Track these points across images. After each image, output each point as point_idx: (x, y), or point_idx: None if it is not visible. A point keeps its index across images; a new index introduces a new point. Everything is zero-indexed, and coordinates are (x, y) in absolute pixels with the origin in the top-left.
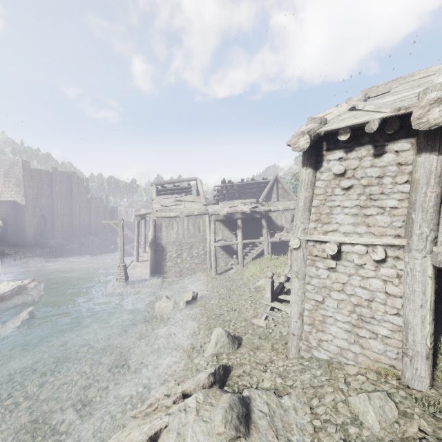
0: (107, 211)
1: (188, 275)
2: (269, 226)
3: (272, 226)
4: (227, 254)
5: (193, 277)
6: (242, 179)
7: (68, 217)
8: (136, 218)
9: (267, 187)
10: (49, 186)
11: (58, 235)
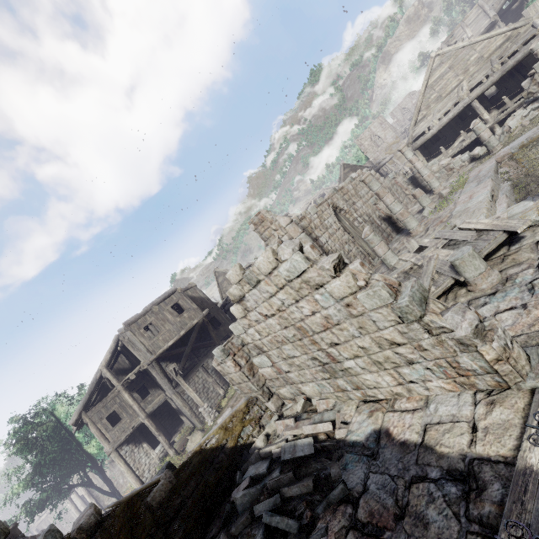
0: None
1: None
2: None
3: None
4: None
5: None
6: None
7: None
8: None
9: None
10: None
11: None
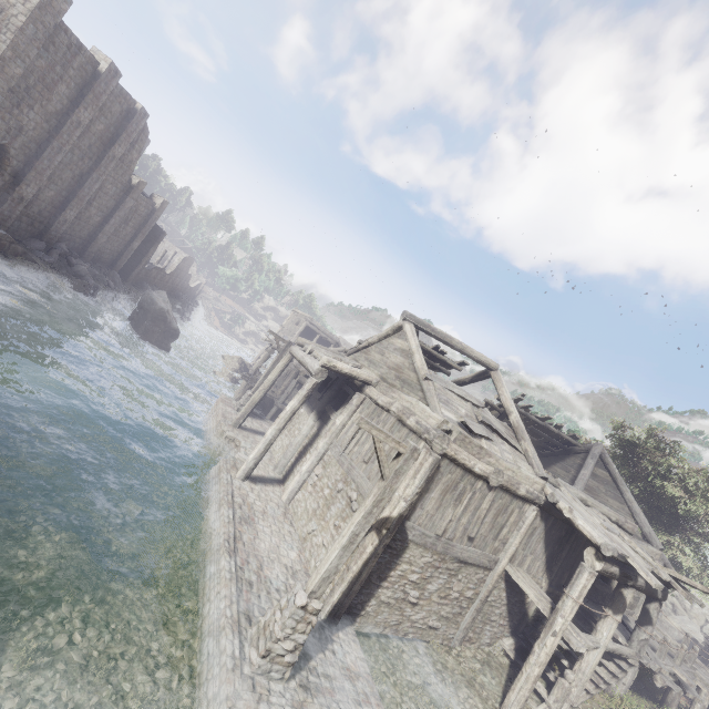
0: (145, 231)
1: (404, 642)
2: (602, 583)
3: (605, 587)
4: (508, 617)
5: (440, 682)
6: (549, 417)
7: (61, 193)
8: (317, 370)
9: (590, 467)
10: (72, 94)
11: (8, 215)
